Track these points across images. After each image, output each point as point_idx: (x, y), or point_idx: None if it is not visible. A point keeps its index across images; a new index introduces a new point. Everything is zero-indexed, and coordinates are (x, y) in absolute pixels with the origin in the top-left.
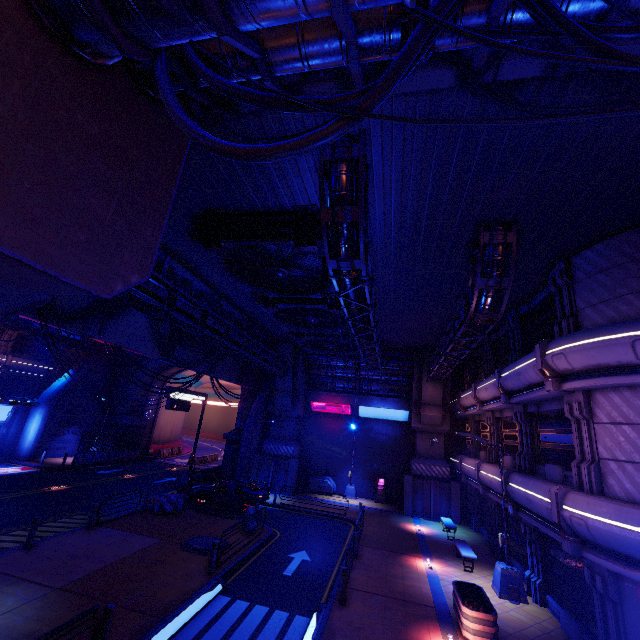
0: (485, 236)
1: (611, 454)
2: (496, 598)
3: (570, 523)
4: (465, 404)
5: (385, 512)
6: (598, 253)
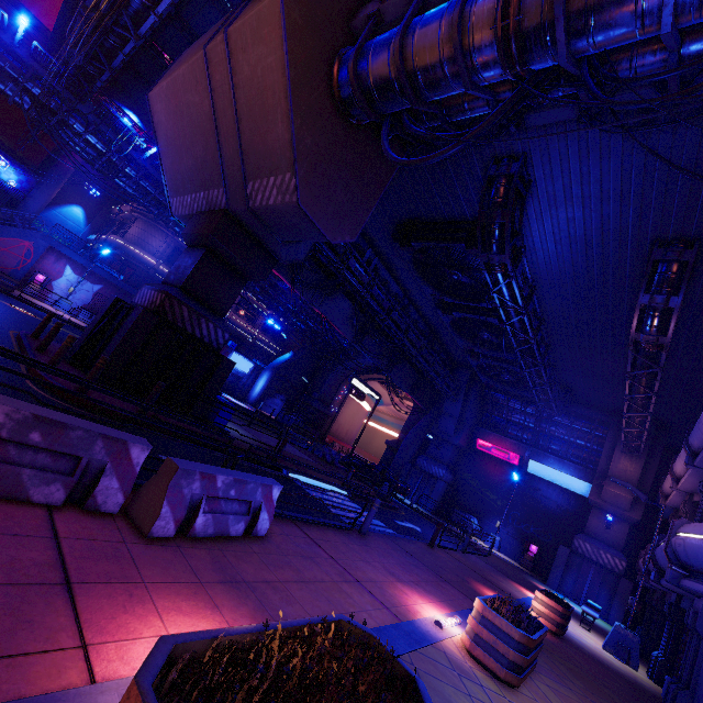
0: (658, 252)
1: None
2: (597, 646)
3: (674, 547)
4: (666, 489)
5: (524, 571)
6: None
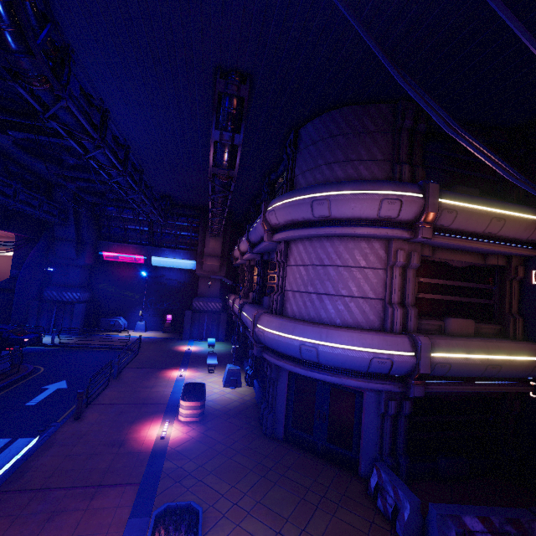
0: (221, 83)
1: (291, 287)
2: (221, 388)
3: (257, 335)
4: (236, 255)
5: (167, 339)
6: (315, 127)
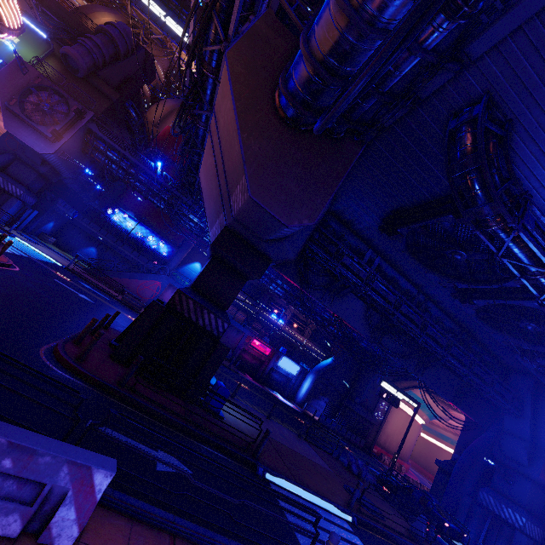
0: None
1: None
2: None
3: None
4: None
5: None
6: None
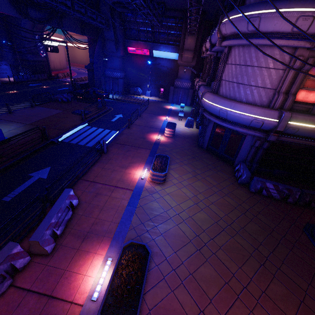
0: None
1: (225, 78)
2: (183, 127)
3: (202, 103)
4: (203, 50)
5: (160, 102)
6: None
